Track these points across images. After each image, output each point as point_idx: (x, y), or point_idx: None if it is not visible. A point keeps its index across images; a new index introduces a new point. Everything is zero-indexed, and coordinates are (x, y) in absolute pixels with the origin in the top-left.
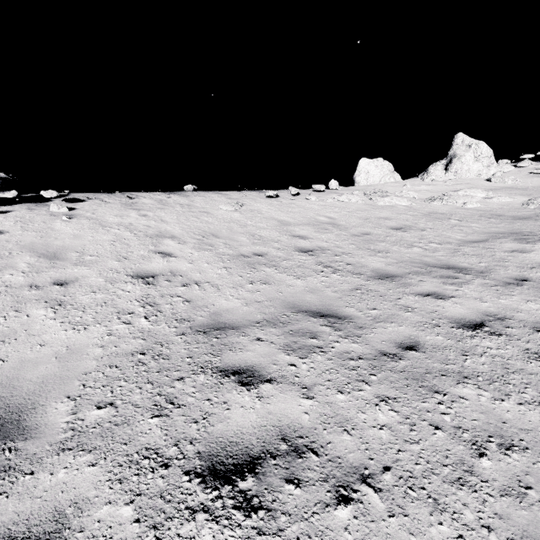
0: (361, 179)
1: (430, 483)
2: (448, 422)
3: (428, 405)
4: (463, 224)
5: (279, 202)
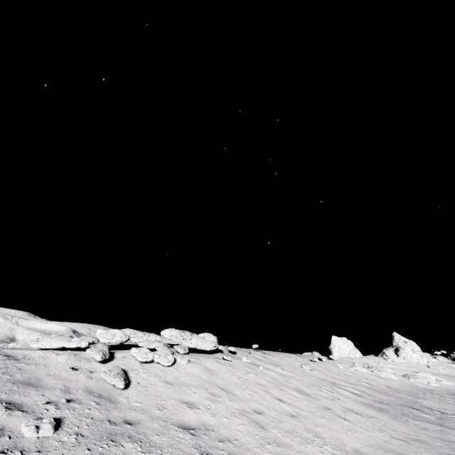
0: (336, 350)
1: None
2: None
3: None
4: (443, 397)
5: (325, 367)
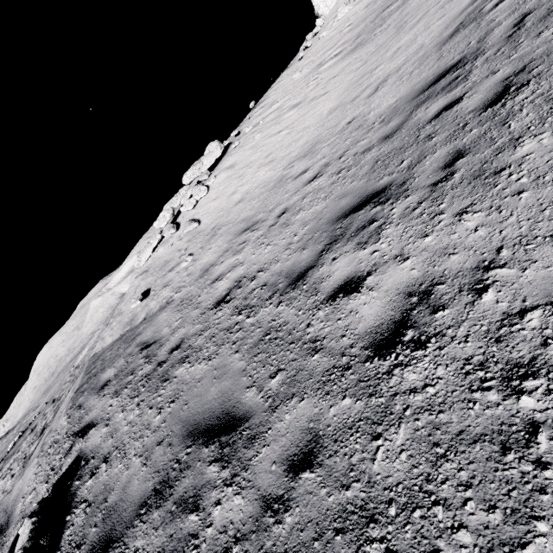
0: (322, 9)
1: None
2: None
3: None
4: None
5: (312, 53)
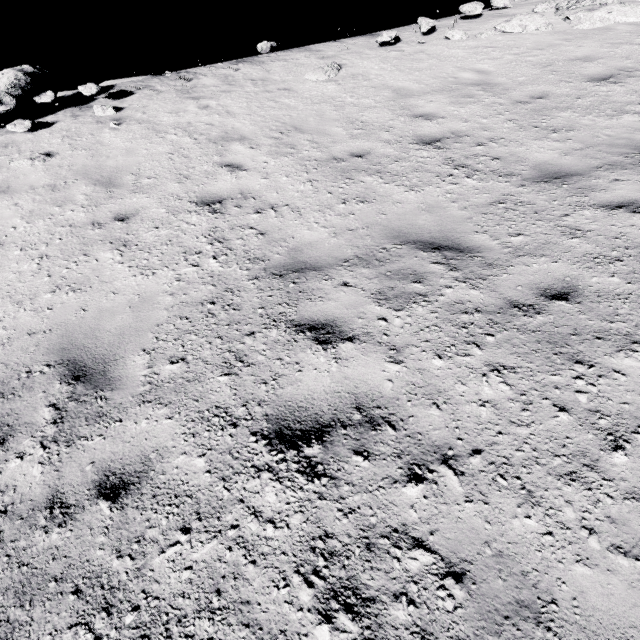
0: None
1: (530, 473)
2: (582, 403)
3: (559, 379)
4: None
5: (399, 53)
